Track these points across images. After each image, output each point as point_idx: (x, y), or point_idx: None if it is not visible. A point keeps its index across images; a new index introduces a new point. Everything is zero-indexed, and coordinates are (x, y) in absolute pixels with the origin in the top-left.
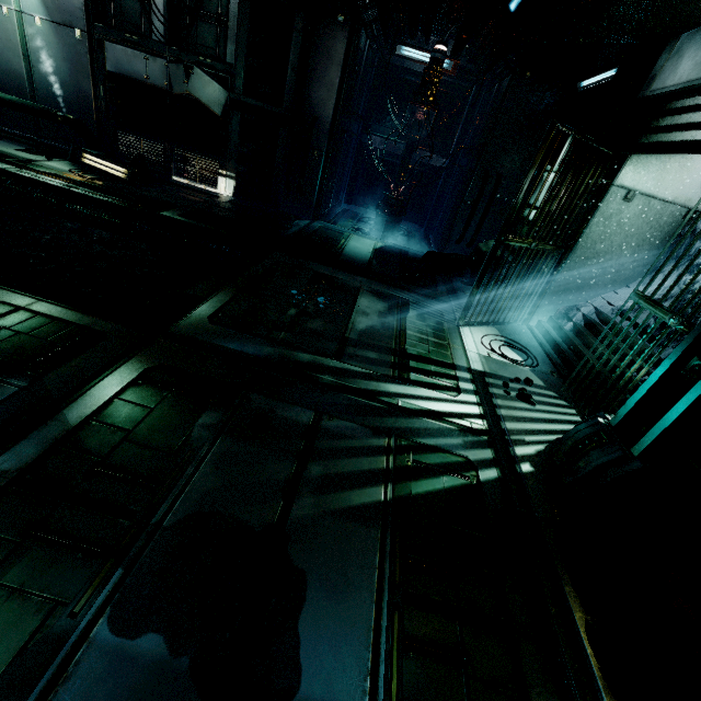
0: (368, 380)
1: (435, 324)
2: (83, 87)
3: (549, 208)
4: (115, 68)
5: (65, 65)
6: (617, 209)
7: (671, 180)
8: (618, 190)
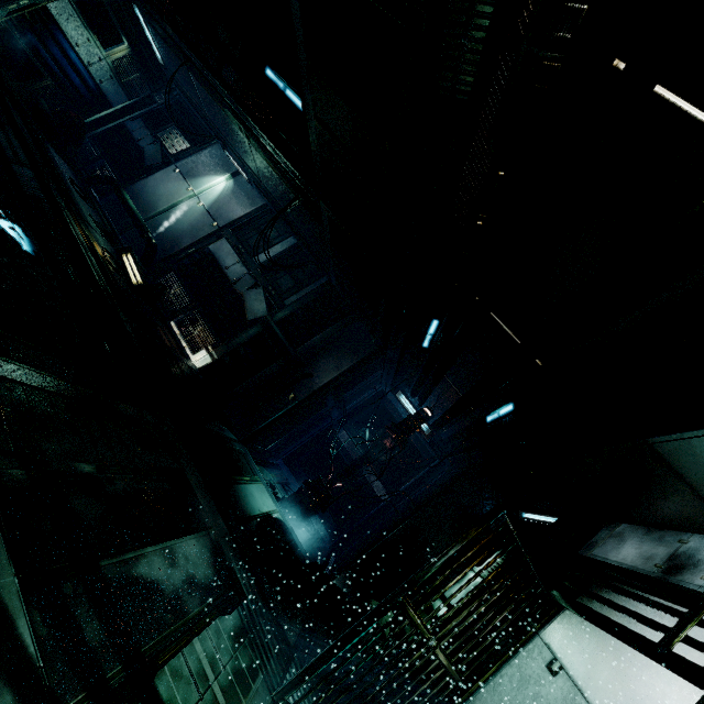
0: (6, 678)
1: (246, 666)
2: (184, 240)
3: (463, 609)
4: (214, 250)
5: (188, 226)
6: (537, 674)
7: (603, 682)
8: (543, 646)
